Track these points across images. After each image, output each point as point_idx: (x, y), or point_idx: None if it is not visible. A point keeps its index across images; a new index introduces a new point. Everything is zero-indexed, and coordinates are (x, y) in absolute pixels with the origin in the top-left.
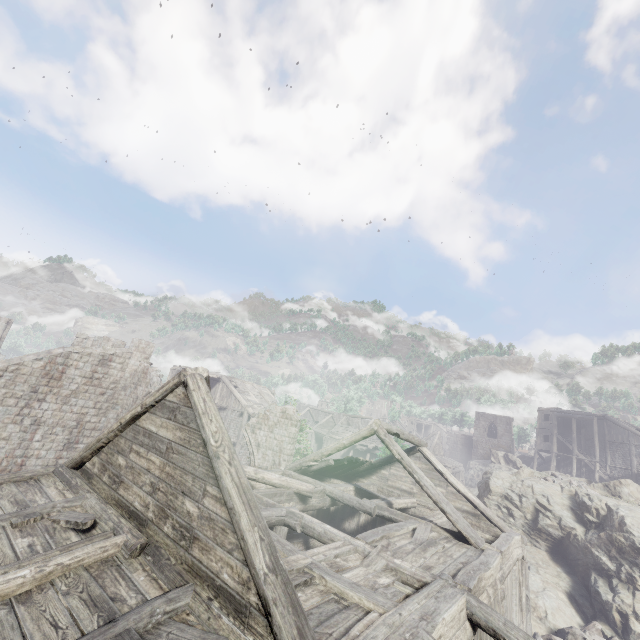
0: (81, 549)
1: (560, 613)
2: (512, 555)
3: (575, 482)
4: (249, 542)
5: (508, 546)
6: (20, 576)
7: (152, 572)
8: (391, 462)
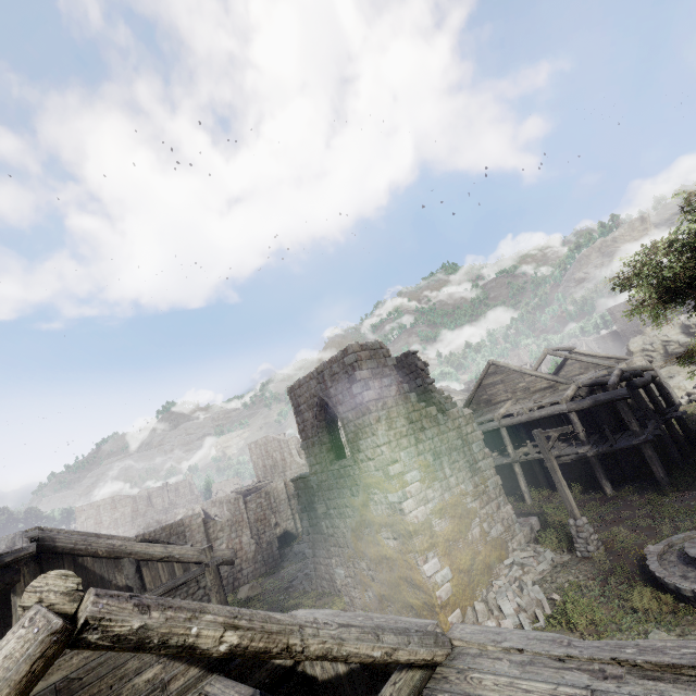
0: (505, 405)
1: (694, 383)
2: (636, 364)
3: (682, 317)
4: (544, 376)
5: (630, 361)
6: (502, 409)
7: (524, 400)
8: (562, 367)
